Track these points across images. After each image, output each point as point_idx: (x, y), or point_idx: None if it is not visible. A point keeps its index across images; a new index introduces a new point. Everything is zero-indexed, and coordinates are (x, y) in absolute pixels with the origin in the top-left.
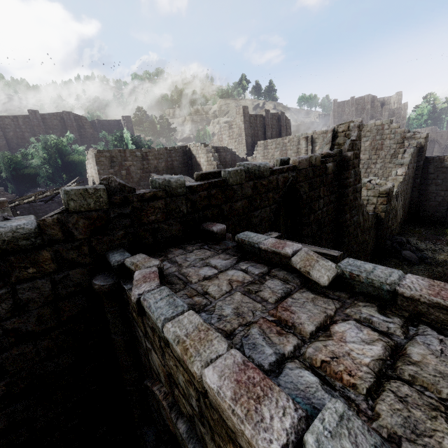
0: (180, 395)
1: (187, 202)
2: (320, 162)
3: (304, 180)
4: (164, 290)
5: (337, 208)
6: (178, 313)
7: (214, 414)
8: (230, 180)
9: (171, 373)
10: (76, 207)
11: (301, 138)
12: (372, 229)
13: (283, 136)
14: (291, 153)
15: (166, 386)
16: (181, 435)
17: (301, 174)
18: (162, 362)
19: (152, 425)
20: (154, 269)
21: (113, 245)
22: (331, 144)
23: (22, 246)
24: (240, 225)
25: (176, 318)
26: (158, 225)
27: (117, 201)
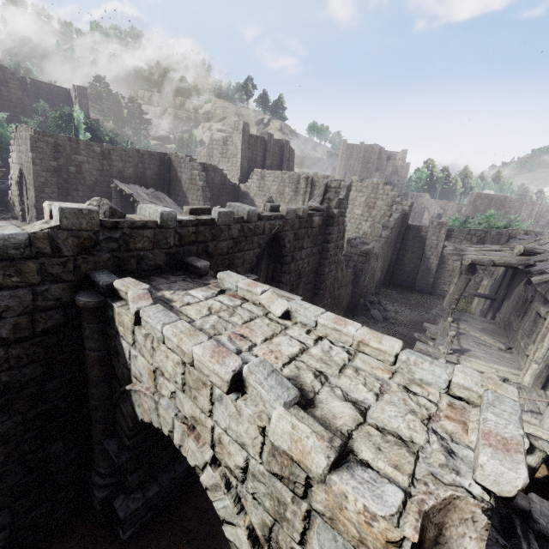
0: (166, 380)
1: (175, 235)
2: (308, 214)
3: (290, 229)
4: (159, 307)
5: (318, 260)
6: (173, 321)
7: (195, 375)
8: (219, 220)
9: (160, 366)
10: (68, 225)
11: (301, 178)
12: (348, 286)
13: (284, 168)
14: (289, 191)
15: (148, 383)
16: (163, 406)
17: (288, 224)
18: (150, 361)
19: (114, 438)
20: (146, 291)
21: (97, 266)
22: (323, 197)
23: (11, 254)
24: (222, 264)
25: (173, 323)
26: (144, 253)
27: (108, 224)
